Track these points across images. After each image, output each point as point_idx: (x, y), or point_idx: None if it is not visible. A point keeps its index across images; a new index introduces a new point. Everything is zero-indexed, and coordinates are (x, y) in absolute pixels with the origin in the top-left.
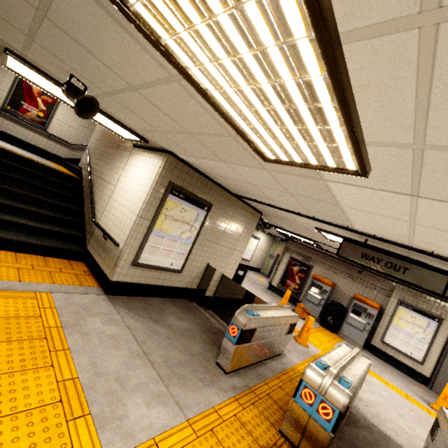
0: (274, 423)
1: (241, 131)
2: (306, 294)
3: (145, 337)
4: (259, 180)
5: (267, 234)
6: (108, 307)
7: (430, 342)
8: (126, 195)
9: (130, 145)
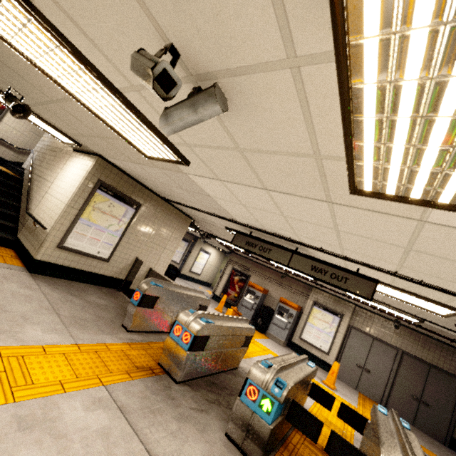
0: (157, 360)
1: (122, 135)
2: (242, 300)
3: (58, 301)
4: (162, 178)
5: (218, 249)
6: (29, 280)
7: (334, 335)
8: (60, 189)
9: (71, 149)
